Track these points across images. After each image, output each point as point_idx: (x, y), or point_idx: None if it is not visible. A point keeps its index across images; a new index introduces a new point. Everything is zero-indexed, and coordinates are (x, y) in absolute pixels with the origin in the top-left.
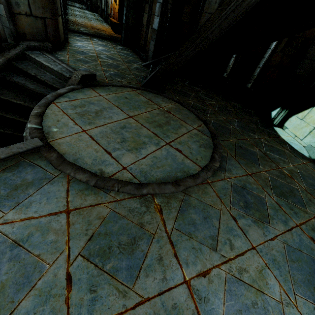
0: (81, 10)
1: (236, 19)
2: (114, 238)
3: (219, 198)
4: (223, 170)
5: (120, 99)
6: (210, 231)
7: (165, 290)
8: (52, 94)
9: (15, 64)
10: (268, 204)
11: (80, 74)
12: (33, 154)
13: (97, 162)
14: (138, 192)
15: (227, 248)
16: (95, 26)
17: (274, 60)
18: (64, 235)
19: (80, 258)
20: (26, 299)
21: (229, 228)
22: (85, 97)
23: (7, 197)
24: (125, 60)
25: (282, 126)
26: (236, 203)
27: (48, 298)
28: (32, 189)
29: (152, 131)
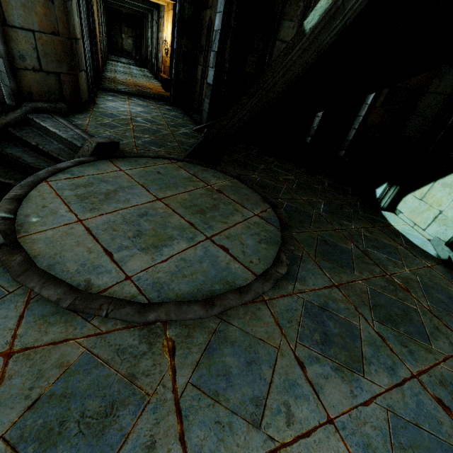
0: (126, 65)
1: (307, 67)
2: (75, 405)
3: (279, 326)
4: (292, 278)
5: (149, 175)
6: (255, 387)
7: None
8: (47, 169)
9: (12, 131)
10: (364, 337)
11: (95, 141)
12: None
13: (86, 268)
14: (140, 318)
15: (280, 422)
16: (140, 84)
17: (373, 118)
18: None
19: (0, 446)
20: None
21: (289, 382)
22: (97, 173)
23: None
24: (170, 123)
25: (394, 210)
26: (308, 335)
27: None
28: None
29: (187, 219)
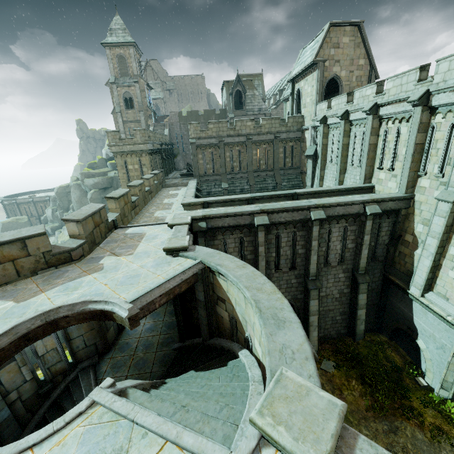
0: None
1: None
2: None
3: None
4: None
5: None
6: None
7: None
8: None
9: (70, 386)
10: None
11: None
12: None
13: None
14: None
15: None
16: None
17: None
18: None
19: None
20: None
21: None
22: None
23: None
24: (160, 342)
25: None
26: None
27: None
28: None
29: None
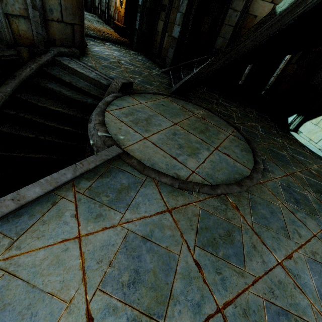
0: None
1: (269, 36)
2: (214, 232)
3: (274, 195)
4: (267, 171)
5: (159, 107)
6: (279, 223)
7: (268, 270)
8: (102, 102)
9: (47, 70)
10: (312, 200)
11: (120, 82)
12: (116, 160)
13: (170, 166)
14: (214, 192)
15: (297, 236)
16: (100, 29)
17: (289, 70)
18: (176, 230)
19: (197, 248)
20: (175, 281)
21: (292, 220)
22: (130, 105)
23: (117, 200)
24: (144, 66)
25: (296, 131)
26: (289, 199)
27: (191, 280)
28: (132, 192)
29: (198, 137)
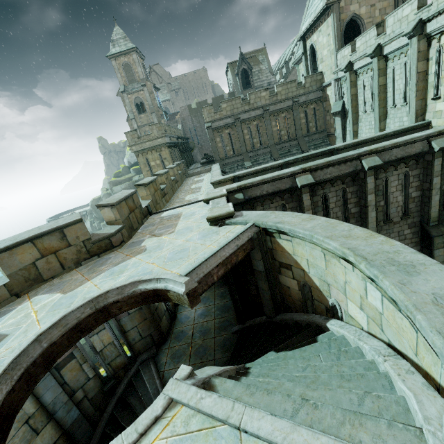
0: None
1: None
2: None
3: None
4: None
5: None
6: None
7: None
8: None
9: (133, 381)
10: None
11: None
12: None
13: None
14: None
15: None
16: None
17: None
18: None
19: None
20: None
21: None
22: None
23: None
24: (217, 327)
25: None
26: None
27: None
28: None
29: None
